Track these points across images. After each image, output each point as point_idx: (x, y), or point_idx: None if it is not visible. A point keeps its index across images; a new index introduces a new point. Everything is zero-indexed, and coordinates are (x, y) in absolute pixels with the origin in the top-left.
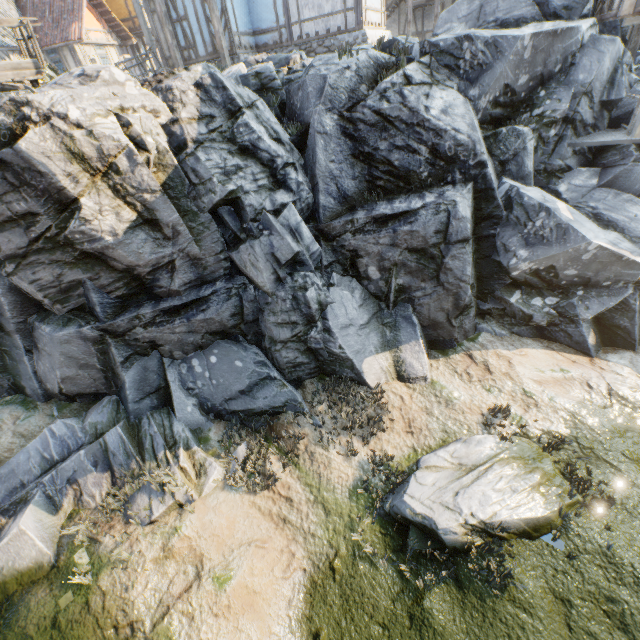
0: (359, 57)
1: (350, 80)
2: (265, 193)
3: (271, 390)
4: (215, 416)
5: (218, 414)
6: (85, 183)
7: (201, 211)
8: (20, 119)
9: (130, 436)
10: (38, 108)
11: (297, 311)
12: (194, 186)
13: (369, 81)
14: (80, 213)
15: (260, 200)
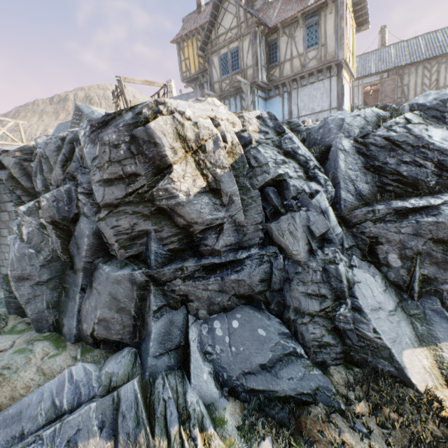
0: (365, 110)
1: (360, 122)
2: (302, 181)
3: (297, 370)
4: (229, 392)
5: (233, 390)
6: (180, 156)
7: (253, 187)
8: (155, 112)
9: (142, 396)
10: (168, 107)
11: (326, 284)
12: (252, 168)
13: (373, 124)
14: (170, 175)
15: (300, 184)
